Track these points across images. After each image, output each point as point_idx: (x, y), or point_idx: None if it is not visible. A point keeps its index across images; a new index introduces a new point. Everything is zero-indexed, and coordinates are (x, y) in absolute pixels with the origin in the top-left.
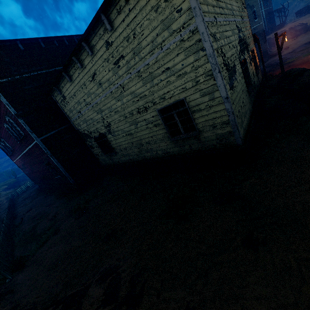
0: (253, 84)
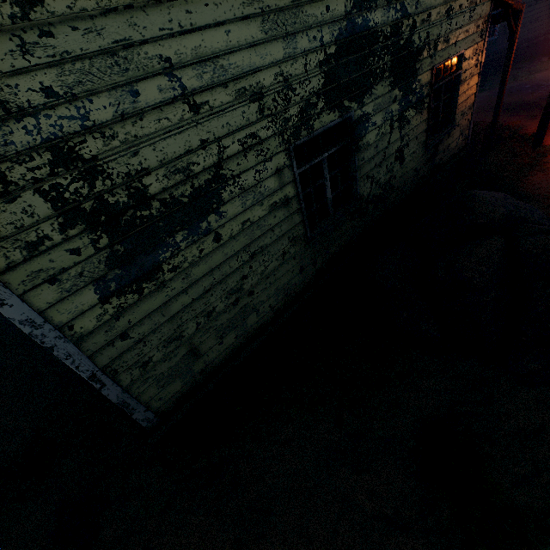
0: (362, 200)
